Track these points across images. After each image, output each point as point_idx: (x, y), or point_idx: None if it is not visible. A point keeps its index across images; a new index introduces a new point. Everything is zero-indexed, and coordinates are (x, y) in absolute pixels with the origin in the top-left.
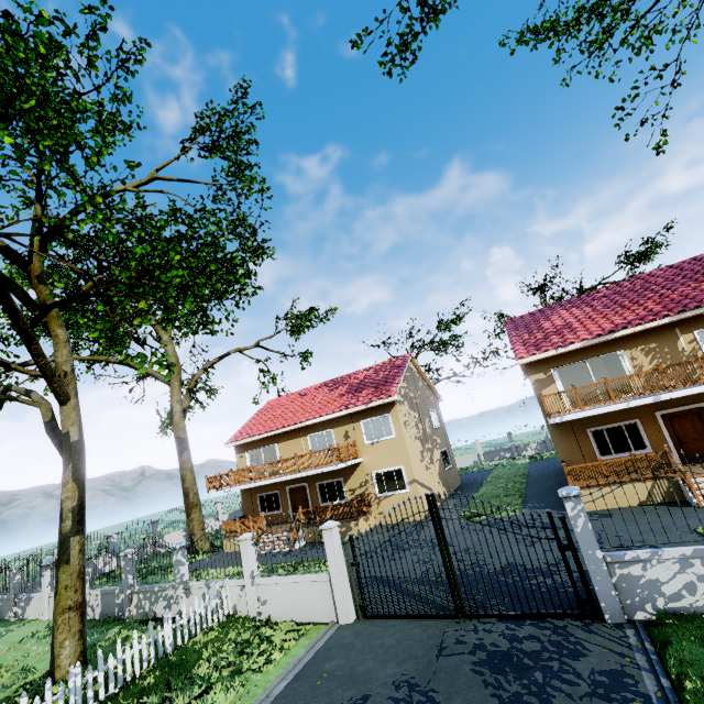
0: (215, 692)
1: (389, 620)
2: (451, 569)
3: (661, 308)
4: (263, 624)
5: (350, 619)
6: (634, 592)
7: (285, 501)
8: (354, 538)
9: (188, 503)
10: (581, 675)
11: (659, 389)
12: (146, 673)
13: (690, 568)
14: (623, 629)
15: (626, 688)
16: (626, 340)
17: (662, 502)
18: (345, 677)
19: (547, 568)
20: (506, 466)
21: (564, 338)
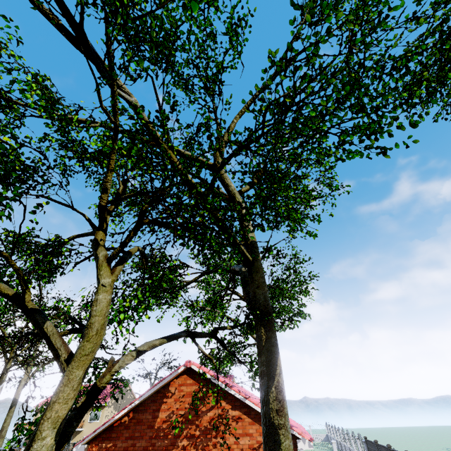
0: None
1: None
2: None
3: None
4: None
5: None
6: None
7: None
8: None
9: (0, 435)
10: None
11: None
12: None
13: None
14: None
15: None
16: None
17: None
18: None
19: None
20: None
21: None
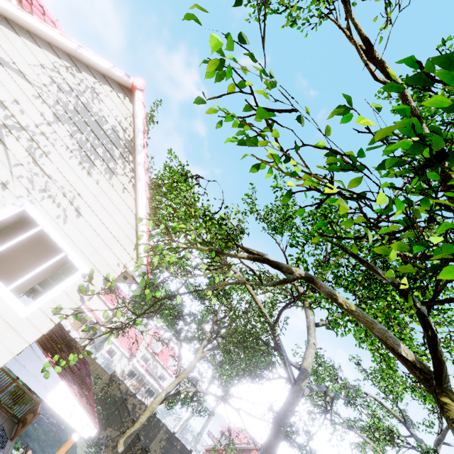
0: None
1: None
2: None
3: None
4: None
5: None
6: None
7: None
8: None
9: (201, 431)
10: None
11: None
12: None
13: None
14: None
15: None
16: None
17: None
18: None
19: None
20: None
21: None
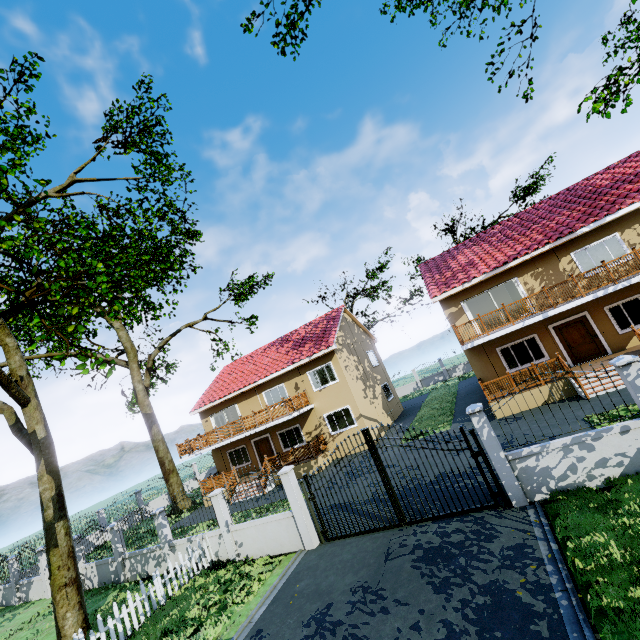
0: (205, 628)
1: (347, 539)
2: (390, 488)
3: (543, 237)
4: (242, 563)
5: (314, 545)
6: (532, 479)
7: (252, 452)
8: (316, 474)
9: (165, 470)
10: (493, 554)
11: (546, 308)
12: (145, 625)
13: (571, 453)
14: (526, 510)
15: (526, 556)
16: (518, 268)
17: (560, 399)
18: (312, 593)
19: (470, 471)
20: (440, 389)
21: (468, 274)
